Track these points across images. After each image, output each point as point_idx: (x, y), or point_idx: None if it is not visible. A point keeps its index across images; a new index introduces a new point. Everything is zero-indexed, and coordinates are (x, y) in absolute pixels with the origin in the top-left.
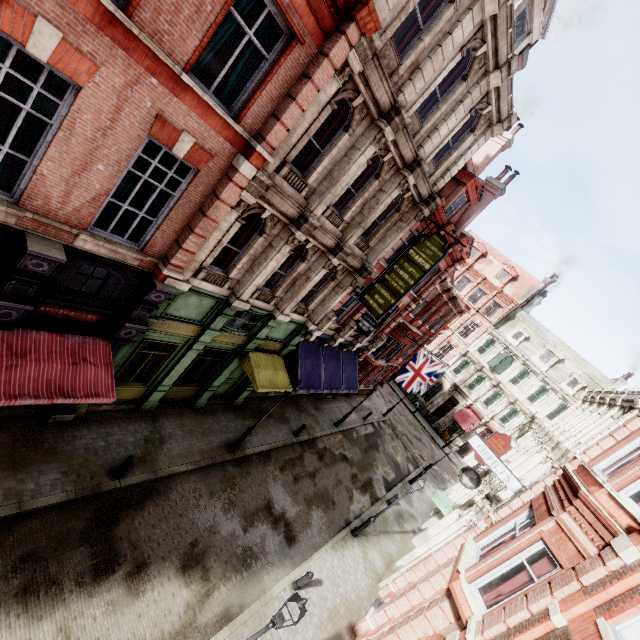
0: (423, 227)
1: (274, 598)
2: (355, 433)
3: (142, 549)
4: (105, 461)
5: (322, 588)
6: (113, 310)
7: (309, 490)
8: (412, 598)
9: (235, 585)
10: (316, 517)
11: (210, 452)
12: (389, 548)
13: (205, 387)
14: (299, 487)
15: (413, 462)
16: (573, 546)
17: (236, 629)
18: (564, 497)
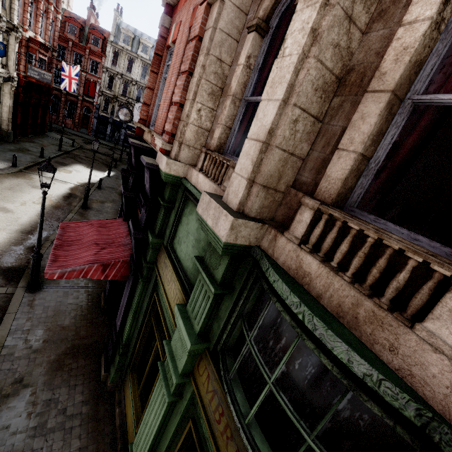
0: None
1: None
2: None
3: None
4: (14, 430)
5: None
6: None
7: None
8: None
9: None
10: None
11: None
12: None
13: None
14: None
15: None
16: None
17: None
18: None
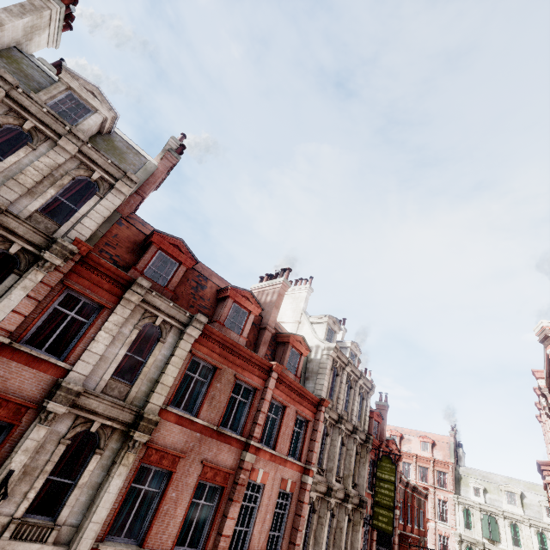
0: (371, 453)
1: None
2: None
3: None
4: None
5: None
6: None
7: None
8: None
9: None
10: None
11: None
12: None
13: None
14: None
15: None
16: None
17: None
18: None
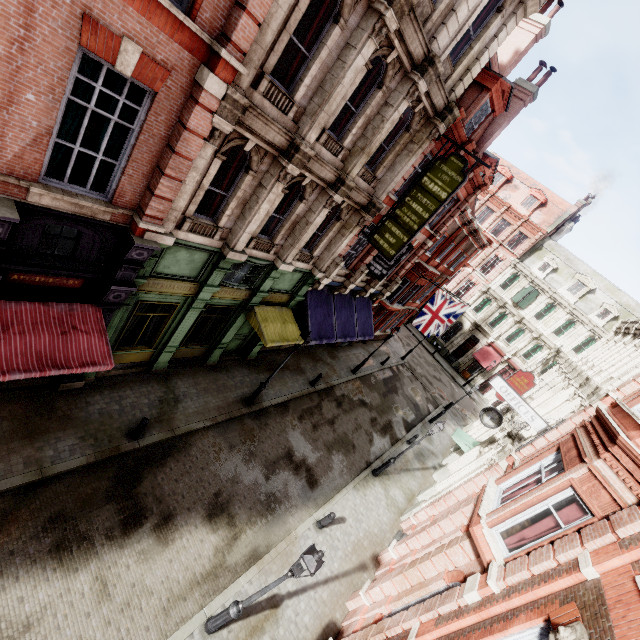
0: (439, 148)
1: (299, 537)
2: (373, 378)
3: (167, 502)
4: (121, 424)
5: (345, 525)
6: (95, 273)
7: (329, 436)
8: (433, 533)
9: (261, 528)
10: (337, 461)
11: (226, 408)
12: (410, 484)
13: (214, 345)
14: (318, 434)
15: (433, 402)
16: (607, 494)
17: (264, 566)
18: (598, 442)
